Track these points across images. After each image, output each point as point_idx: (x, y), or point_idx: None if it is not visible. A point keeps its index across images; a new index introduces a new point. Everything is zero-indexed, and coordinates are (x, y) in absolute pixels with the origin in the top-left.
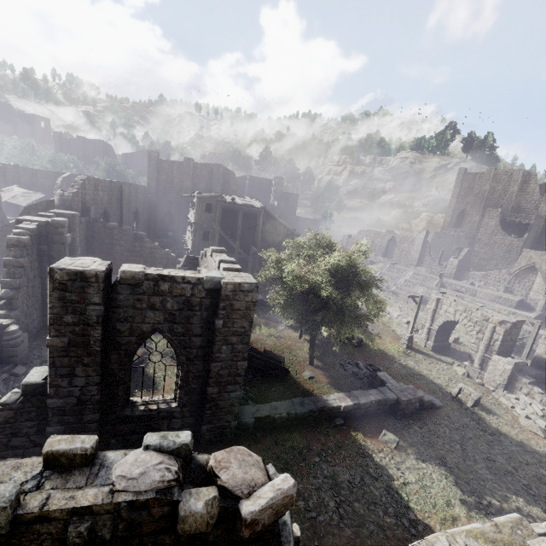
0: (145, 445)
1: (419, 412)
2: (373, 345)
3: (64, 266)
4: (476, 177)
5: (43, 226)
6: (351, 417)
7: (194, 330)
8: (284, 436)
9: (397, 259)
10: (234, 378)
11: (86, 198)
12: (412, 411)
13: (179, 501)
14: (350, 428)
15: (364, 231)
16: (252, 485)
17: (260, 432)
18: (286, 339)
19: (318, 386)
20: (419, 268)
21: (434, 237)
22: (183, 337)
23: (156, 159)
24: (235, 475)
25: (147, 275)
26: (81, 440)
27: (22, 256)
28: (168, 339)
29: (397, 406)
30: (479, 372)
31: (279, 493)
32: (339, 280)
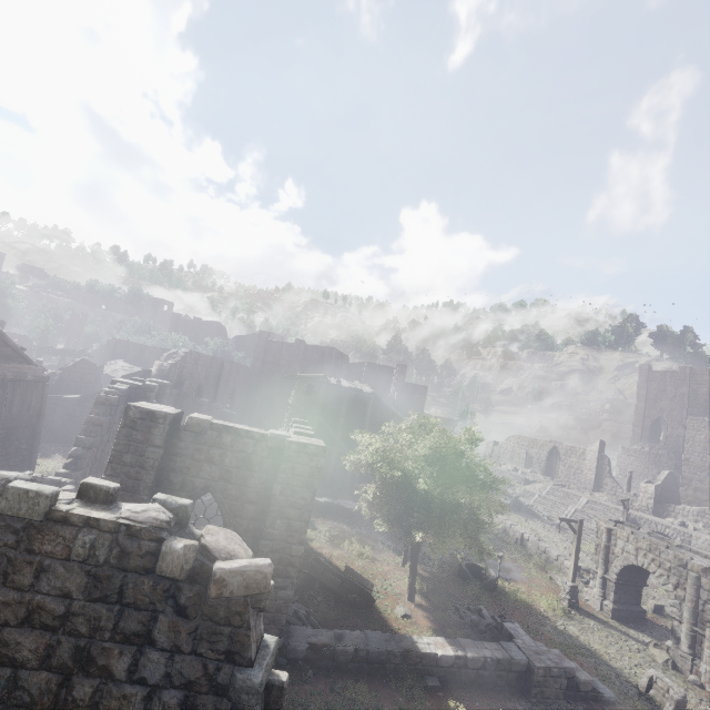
0: (153, 498)
1: (572, 701)
2: (512, 592)
3: (140, 405)
4: (666, 377)
5: (134, 389)
6: (453, 680)
7: (249, 495)
8: (346, 683)
9: (565, 479)
10: (285, 568)
11: (184, 371)
12: (557, 693)
13: (165, 539)
14: (449, 697)
15: (514, 437)
16: (232, 554)
17: (313, 669)
18: (383, 562)
19: (413, 629)
20: (597, 494)
21: (621, 454)
22: (236, 501)
23: (266, 339)
24: (219, 541)
25: (212, 424)
26: (109, 483)
27: (105, 415)
28: (219, 502)
29: (529, 677)
30: (692, 660)
31: (253, 565)
32: (443, 472)
